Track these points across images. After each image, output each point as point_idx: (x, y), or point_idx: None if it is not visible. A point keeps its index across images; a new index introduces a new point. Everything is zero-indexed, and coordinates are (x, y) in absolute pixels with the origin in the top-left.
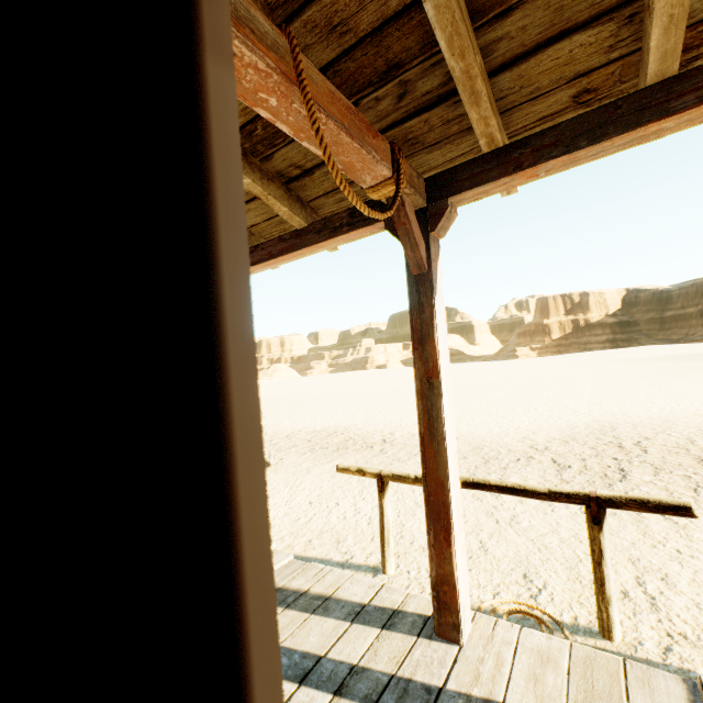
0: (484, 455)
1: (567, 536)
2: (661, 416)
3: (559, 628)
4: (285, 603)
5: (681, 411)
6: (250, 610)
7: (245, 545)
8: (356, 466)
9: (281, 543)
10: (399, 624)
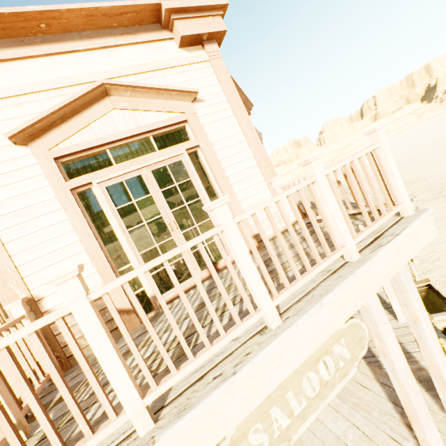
0: None
1: None
2: None
3: None
4: None
5: None
6: None
7: None
8: None
9: None
10: None
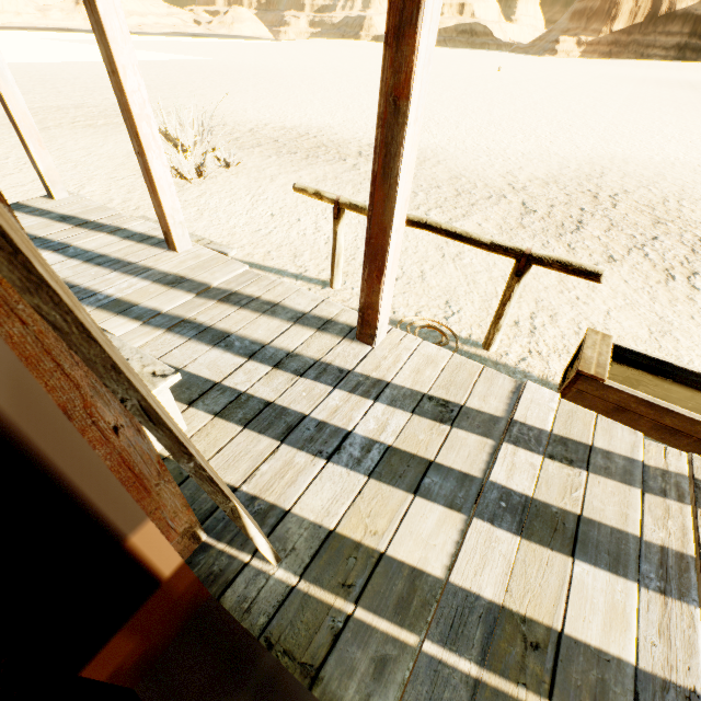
0: (459, 187)
1: (496, 276)
2: (658, 168)
3: (455, 340)
4: (239, 305)
5: (682, 165)
6: (36, 438)
7: (0, 403)
8: (314, 188)
9: (242, 251)
10: (330, 329)
